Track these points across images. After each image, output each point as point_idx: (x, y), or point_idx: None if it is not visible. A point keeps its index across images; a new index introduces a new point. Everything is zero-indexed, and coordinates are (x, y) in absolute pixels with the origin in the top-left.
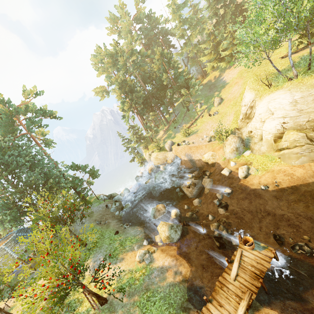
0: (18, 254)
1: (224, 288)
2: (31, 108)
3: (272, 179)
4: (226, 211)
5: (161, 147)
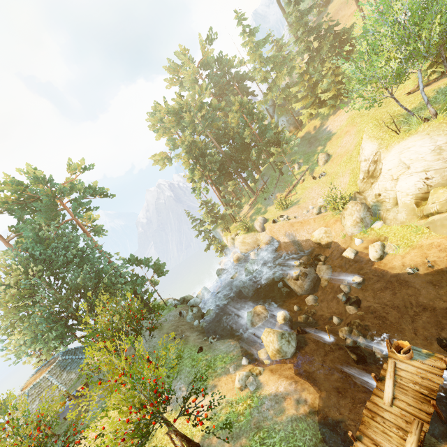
0: (67, 386)
1: (377, 418)
2: (78, 186)
3: (421, 258)
4: (358, 310)
5: (249, 227)
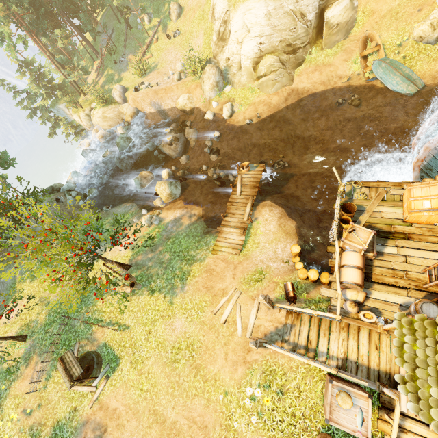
0: None
1: (234, 204)
2: None
3: (254, 112)
4: (218, 156)
5: (107, 99)
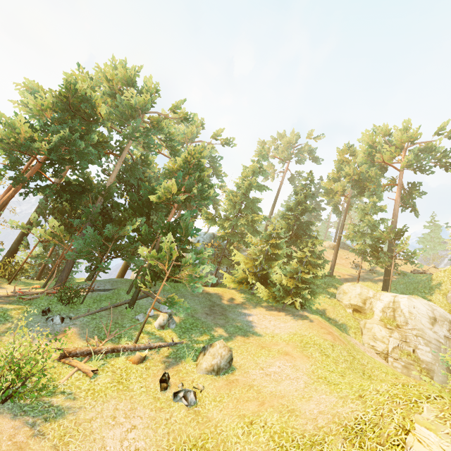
0: None
1: None
2: None
3: None
4: None
5: None
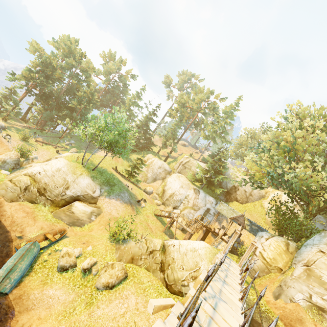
0: None
1: None
2: None
3: None
4: None
5: None
